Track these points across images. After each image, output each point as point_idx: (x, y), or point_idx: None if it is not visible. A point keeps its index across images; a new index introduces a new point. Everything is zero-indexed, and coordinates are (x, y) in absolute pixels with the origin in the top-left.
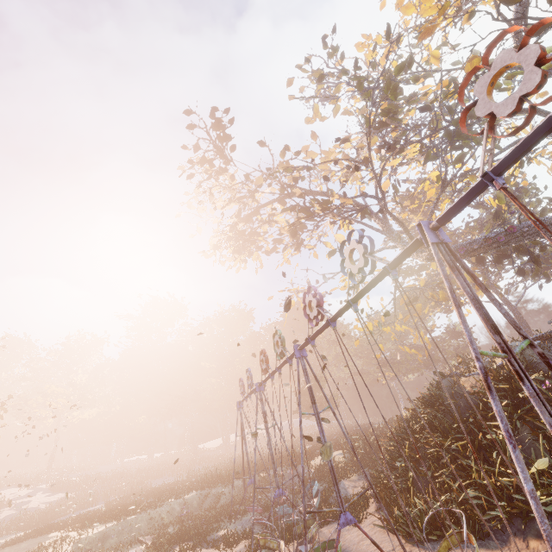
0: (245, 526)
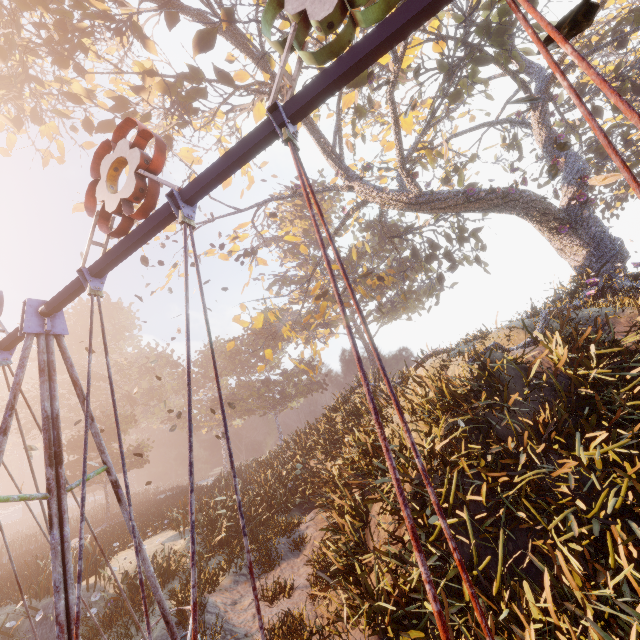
0: None
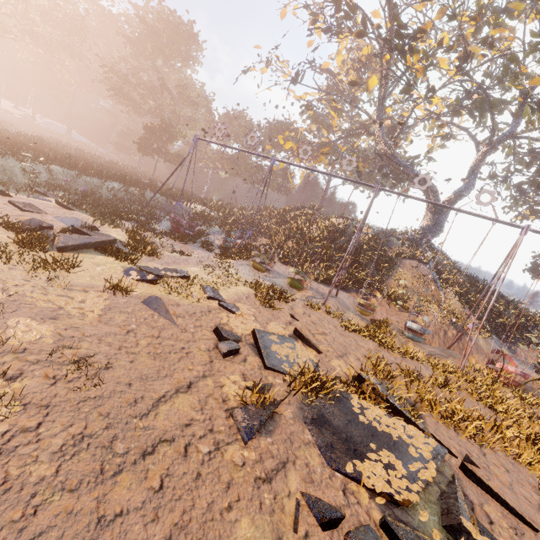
0: (171, 230)
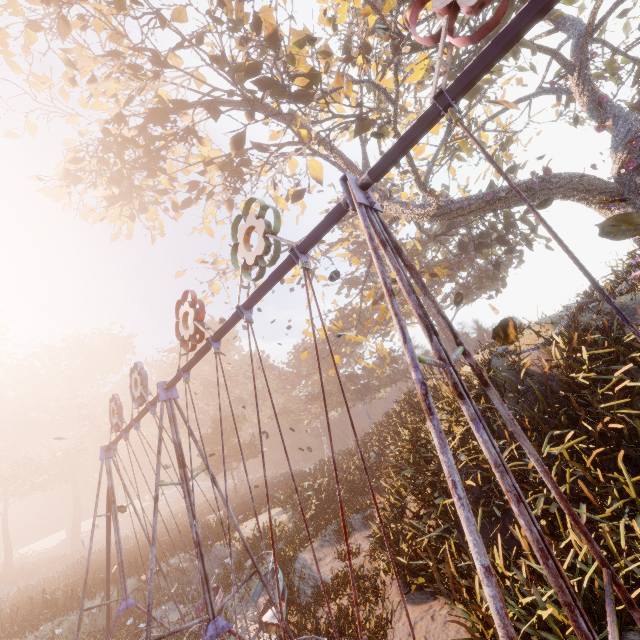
0: None
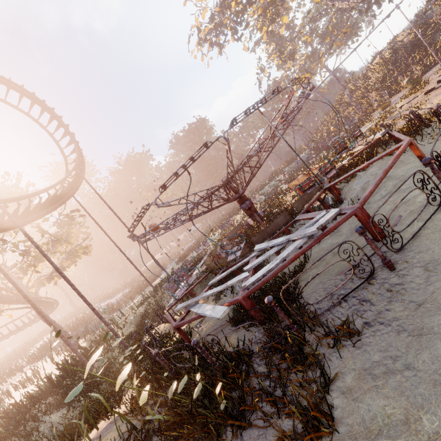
0: None
